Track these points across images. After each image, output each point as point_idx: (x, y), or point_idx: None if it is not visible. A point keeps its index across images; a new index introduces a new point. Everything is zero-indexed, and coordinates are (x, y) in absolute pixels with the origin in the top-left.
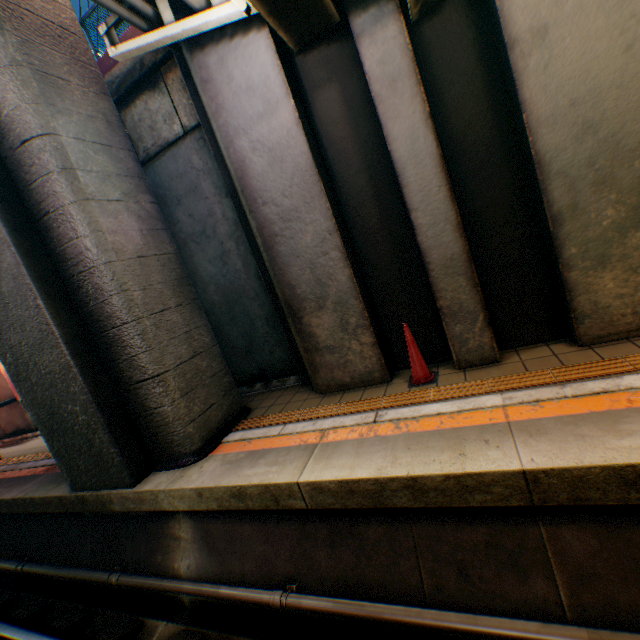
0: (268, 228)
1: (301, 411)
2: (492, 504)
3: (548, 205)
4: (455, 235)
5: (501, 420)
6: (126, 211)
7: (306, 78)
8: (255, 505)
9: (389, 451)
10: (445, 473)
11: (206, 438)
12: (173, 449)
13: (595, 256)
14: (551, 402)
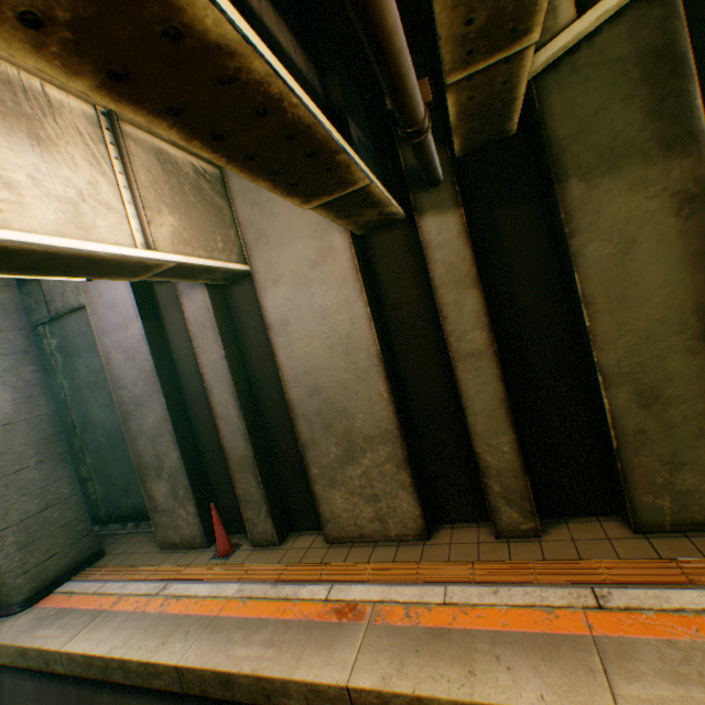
0: (124, 406)
1: (130, 567)
2: (166, 687)
3: (299, 435)
4: (245, 442)
5: (215, 612)
6: (3, 385)
7: (162, 299)
8: (36, 664)
9: (135, 629)
10: (140, 659)
11: (38, 587)
12: (2, 598)
13: (330, 477)
14: (255, 600)
